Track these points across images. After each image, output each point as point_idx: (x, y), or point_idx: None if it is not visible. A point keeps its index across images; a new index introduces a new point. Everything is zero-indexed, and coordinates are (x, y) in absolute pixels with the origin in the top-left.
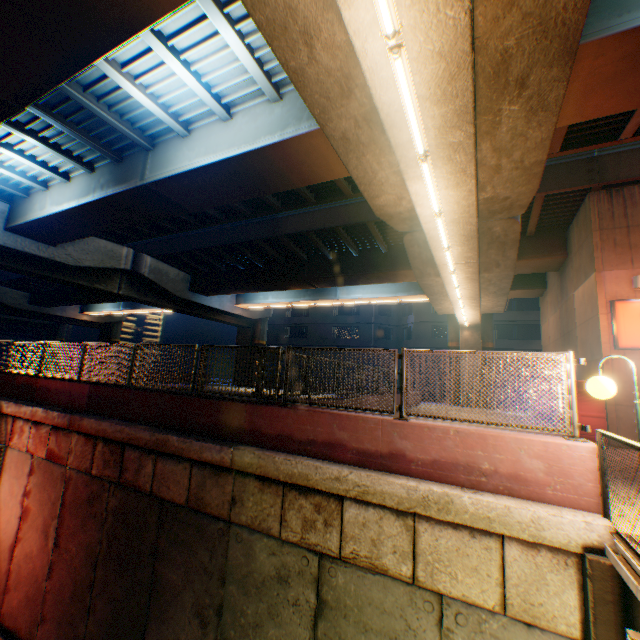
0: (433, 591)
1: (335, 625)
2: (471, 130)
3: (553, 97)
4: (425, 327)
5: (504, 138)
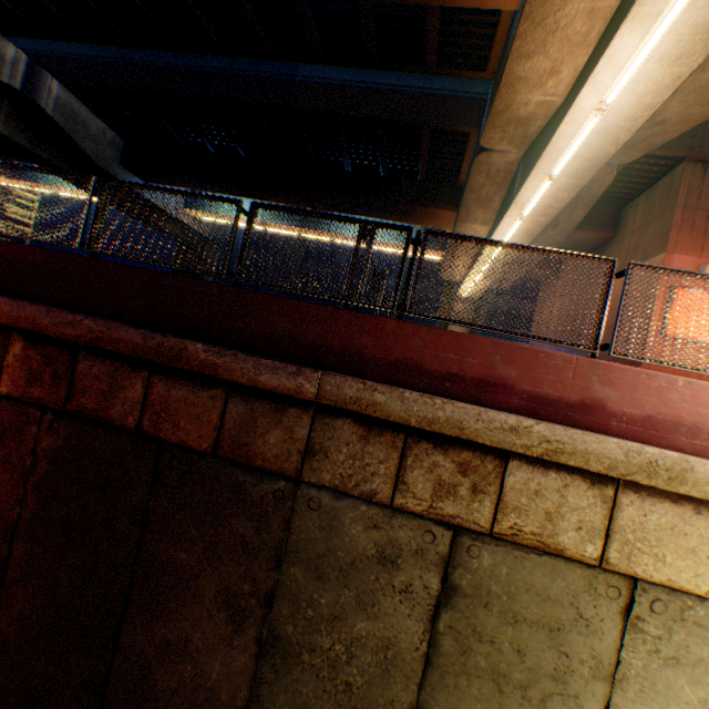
0: (623, 575)
1: (468, 616)
2: None
3: None
4: None
5: None
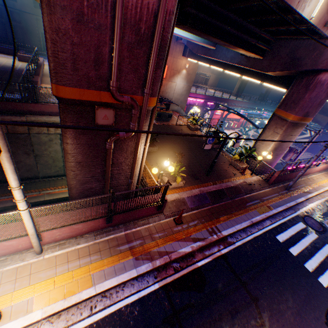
0: None
1: None
2: None
3: None
4: None
5: None
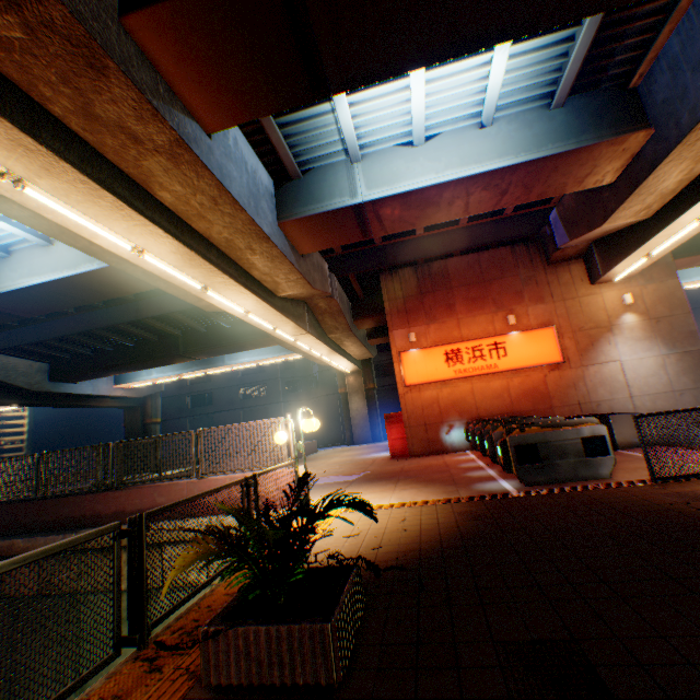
0: None
1: None
2: (227, 276)
3: (277, 252)
4: (329, 374)
5: (265, 269)
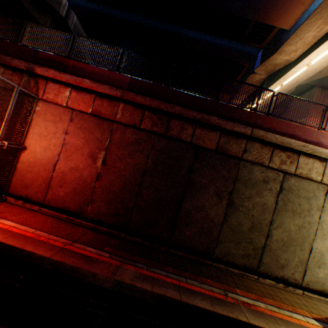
0: (325, 185)
1: (286, 196)
2: None
3: None
4: None
5: None
